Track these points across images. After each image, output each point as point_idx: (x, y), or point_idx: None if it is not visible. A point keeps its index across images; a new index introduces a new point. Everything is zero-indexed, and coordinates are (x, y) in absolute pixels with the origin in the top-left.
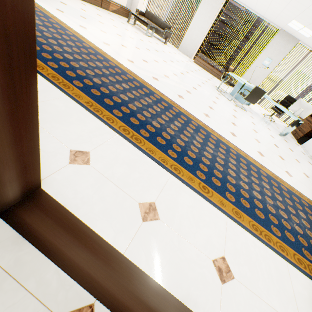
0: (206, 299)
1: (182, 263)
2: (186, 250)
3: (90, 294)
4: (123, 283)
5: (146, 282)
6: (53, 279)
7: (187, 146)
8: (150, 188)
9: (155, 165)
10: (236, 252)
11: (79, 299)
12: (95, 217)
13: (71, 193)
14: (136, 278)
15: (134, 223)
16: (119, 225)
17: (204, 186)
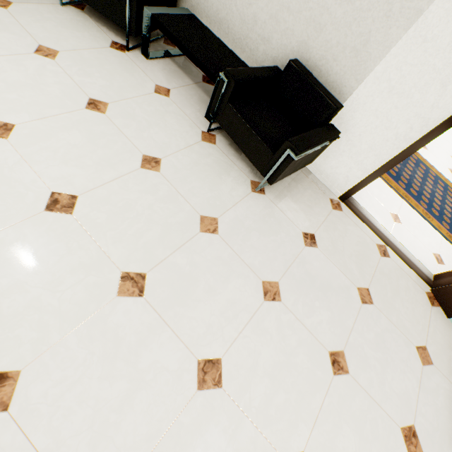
0: (429, 265)
1: (416, 247)
2: (418, 243)
3: (383, 242)
4: (393, 243)
5: (402, 247)
6: (369, 232)
7: (411, 179)
8: (393, 206)
9: (392, 191)
10: (447, 255)
11: (380, 242)
12: (373, 213)
13: (360, 199)
14: (397, 244)
15: (390, 222)
16: (384, 221)
17: (425, 213)
